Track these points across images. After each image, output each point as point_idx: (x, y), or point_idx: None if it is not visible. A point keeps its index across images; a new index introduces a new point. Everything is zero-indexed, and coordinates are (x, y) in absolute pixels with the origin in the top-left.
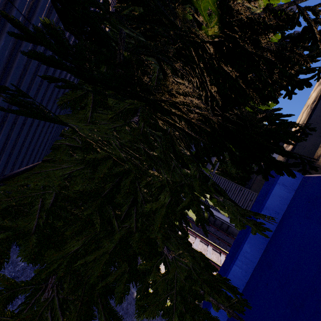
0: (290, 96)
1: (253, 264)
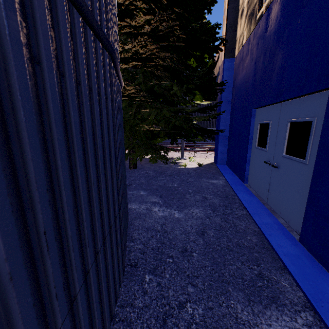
0: (210, 12)
1: (228, 120)
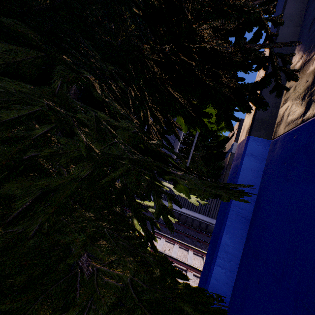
0: None
1: (236, 258)
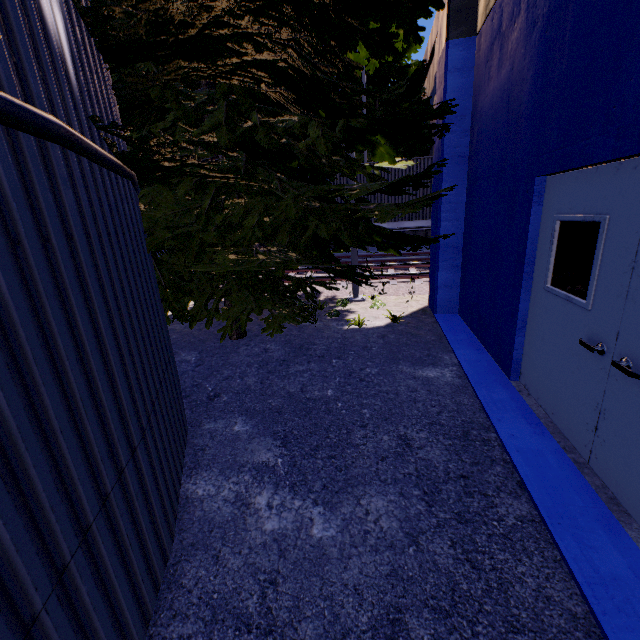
0: None
1: (461, 205)
